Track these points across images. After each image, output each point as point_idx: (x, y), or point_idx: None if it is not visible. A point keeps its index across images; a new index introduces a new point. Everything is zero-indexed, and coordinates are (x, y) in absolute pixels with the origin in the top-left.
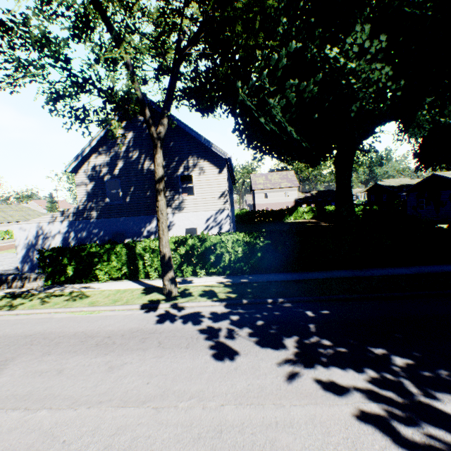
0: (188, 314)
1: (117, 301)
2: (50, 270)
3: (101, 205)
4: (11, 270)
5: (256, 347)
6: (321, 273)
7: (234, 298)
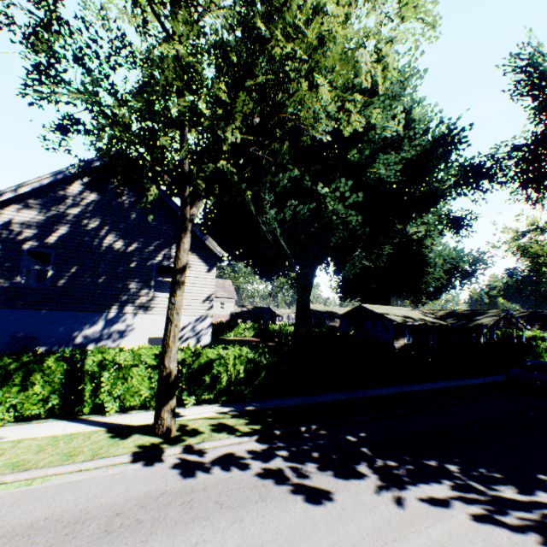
0: (218, 458)
1: (73, 454)
2: None
3: (0, 285)
4: None
5: (340, 481)
6: (323, 396)
7: (261, 430)
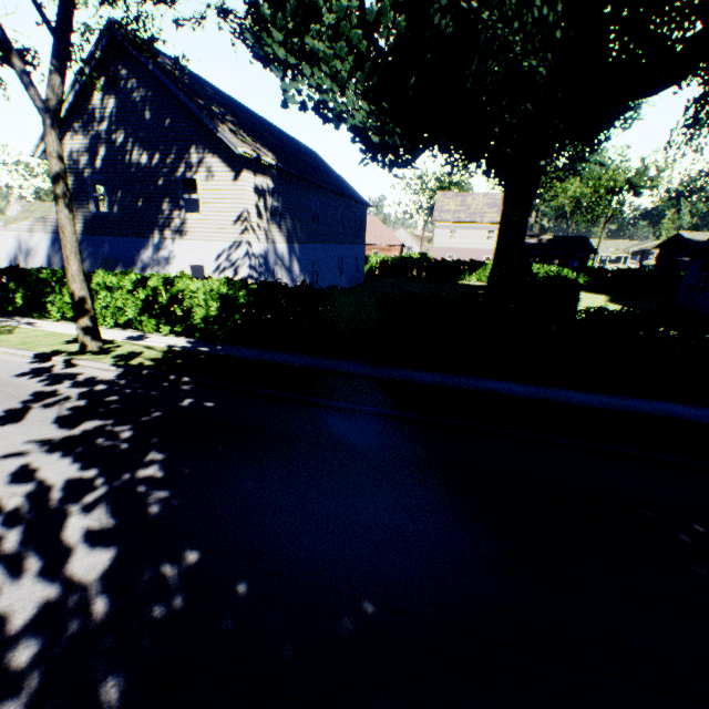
0: (64, 373)
1: (25, 344)
2: None
3: (84, 215)
4: None
5: (48, 421)
6: (315, 360)
7: (142, 366)
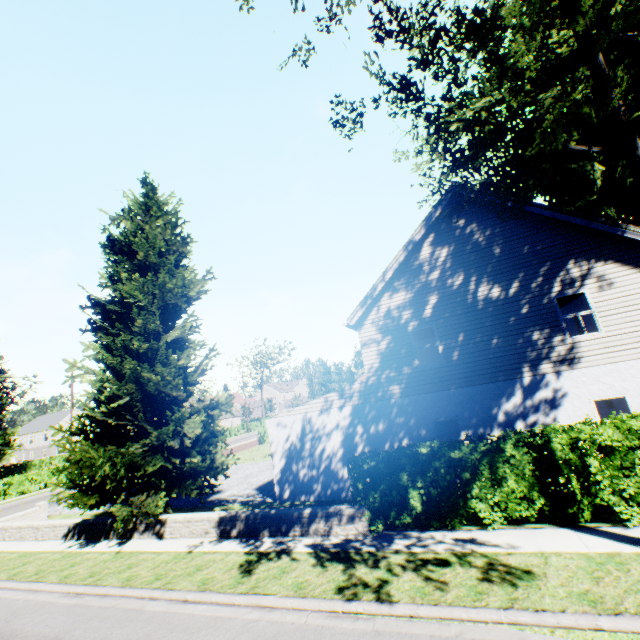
0: None
1: None
2: (375, 498)
3: (404, 372)
4: (254, 495)
5: None
6: None
7: None
